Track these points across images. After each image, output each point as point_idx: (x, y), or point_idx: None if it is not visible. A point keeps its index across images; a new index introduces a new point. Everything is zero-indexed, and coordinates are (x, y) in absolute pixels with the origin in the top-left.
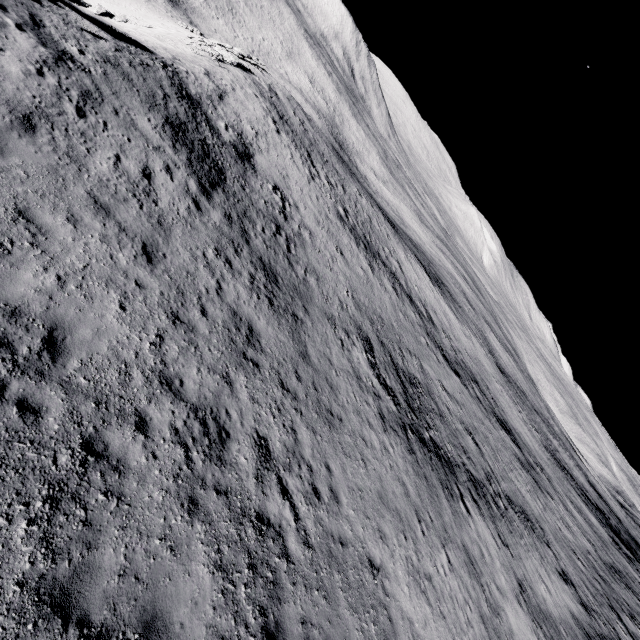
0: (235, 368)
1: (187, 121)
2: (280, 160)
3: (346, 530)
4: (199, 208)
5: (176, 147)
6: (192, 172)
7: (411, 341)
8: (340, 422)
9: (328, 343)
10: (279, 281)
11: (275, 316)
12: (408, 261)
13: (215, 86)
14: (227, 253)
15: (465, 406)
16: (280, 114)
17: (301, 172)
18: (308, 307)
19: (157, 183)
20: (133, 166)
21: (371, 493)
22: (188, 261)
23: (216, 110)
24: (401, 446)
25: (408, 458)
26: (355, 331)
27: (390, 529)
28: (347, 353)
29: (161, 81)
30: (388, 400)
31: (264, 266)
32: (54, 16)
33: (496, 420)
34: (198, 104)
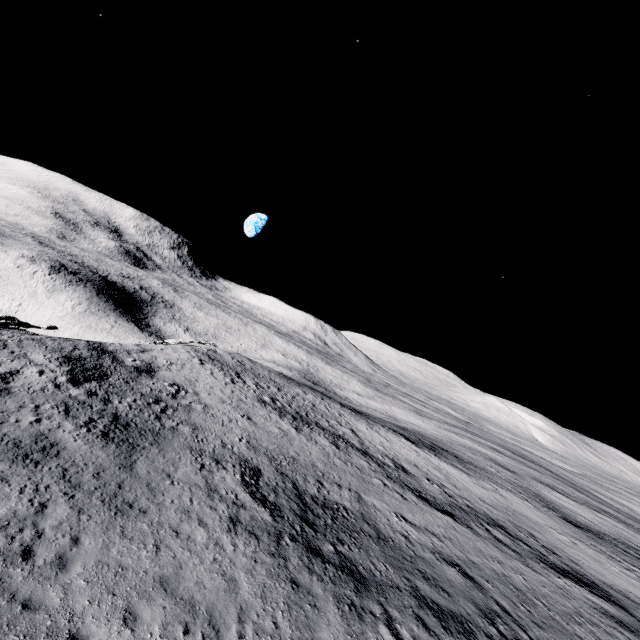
0: (0, 460)
1: (89, 357)
2: (193, 374)
3: (51, 596)
4: (58, 387)
5: (63, 365)
6: (69, 374)
7: (348, 479)
8: (141, 513)
9: (177, 464)
10: (131, 425)
11: (103, 442)
12: (372, 430)
13: (141, 348)
14: (70, 408)
15: (453, 540)
16: (212, 358)
17: (219, 380)
18: (163, 441)
19: (21, 376)
20: (2, 370)
21: (145, 574)
22: (12, 407)
23: (130, 355)
24: (256, 547)
25: (264, 559)
26: (235, 462)
27: (156, 614)
28: (206, 473)
29: (78, 344)
30: (259, 511)
31: (116, 417)
32: (6, 331)
33: (547, 566)
34: (111, 352)
